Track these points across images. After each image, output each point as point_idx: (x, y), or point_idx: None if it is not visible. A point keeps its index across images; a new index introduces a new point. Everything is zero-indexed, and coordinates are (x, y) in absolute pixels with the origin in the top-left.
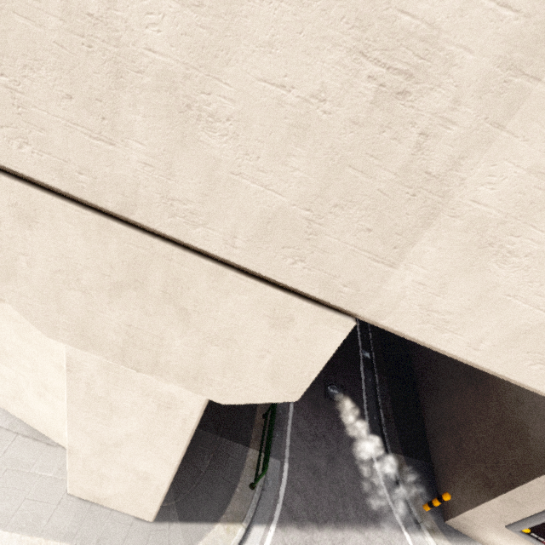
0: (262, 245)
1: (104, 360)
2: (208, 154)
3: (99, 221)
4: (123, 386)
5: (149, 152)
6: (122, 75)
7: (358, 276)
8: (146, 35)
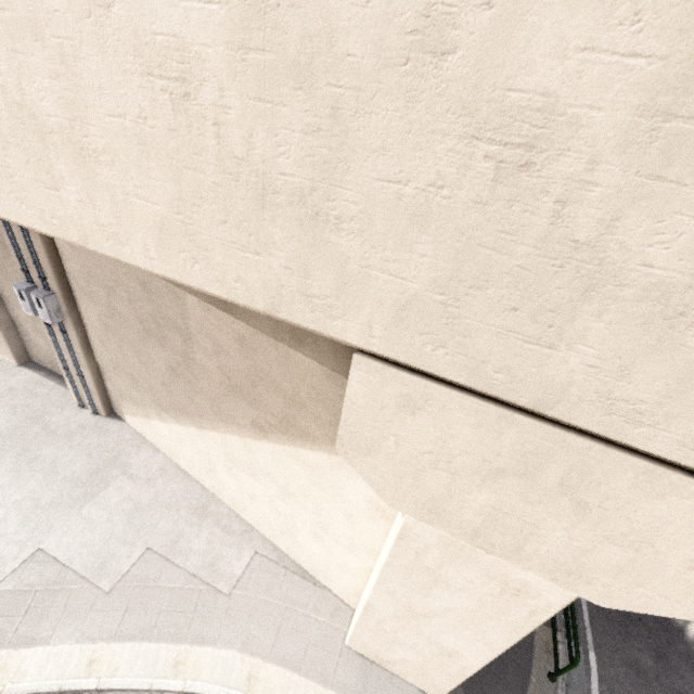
0: None
1: (448, 536)
2: (691, 358)
3: (500, 414)
4: (461, 563)
5: (600, 355)
6: (593, 289)
7: None
8: (645, 253)
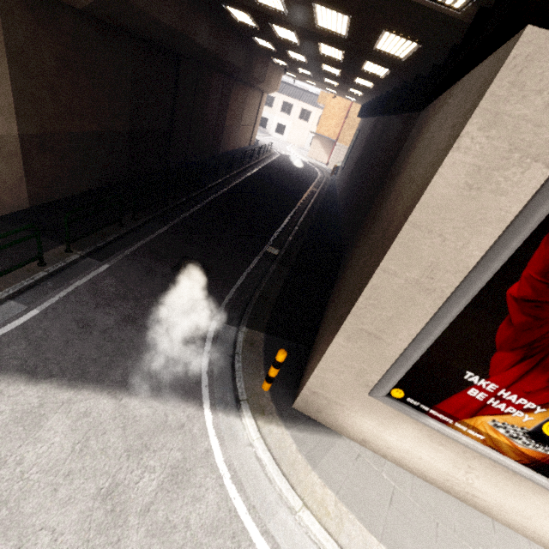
0: None
1: None
2: None
3: None
4: None
5: None
6: None
7: None
8: None
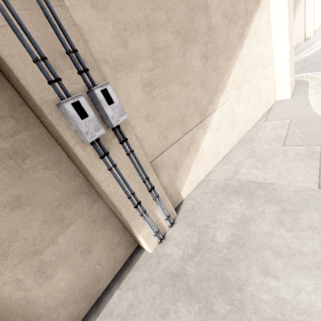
0: None
1: None
2: None
3: None
4: None
5: None
6: None
7: None
8: None
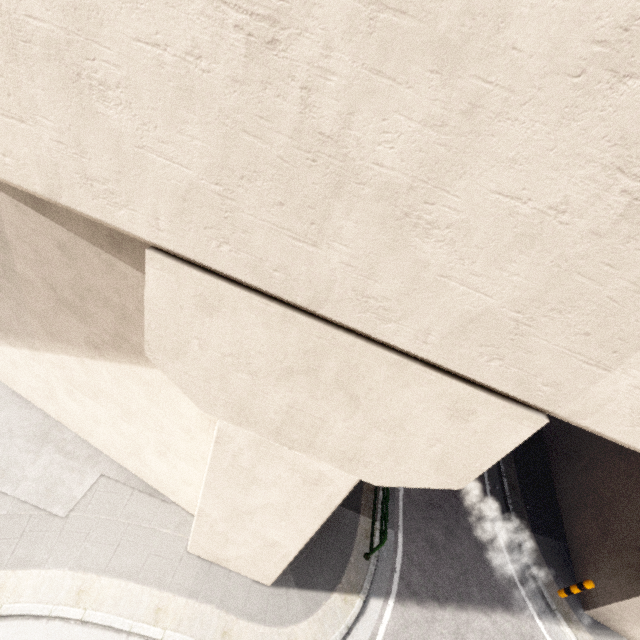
0: (457, 342)
1: (257, 436)
2: (417, 258)
3: (283, 313)
4: (270, 460)
5: (353, 254)
6: (341, 186)
7: (563, 377)
8: (376, 151)
